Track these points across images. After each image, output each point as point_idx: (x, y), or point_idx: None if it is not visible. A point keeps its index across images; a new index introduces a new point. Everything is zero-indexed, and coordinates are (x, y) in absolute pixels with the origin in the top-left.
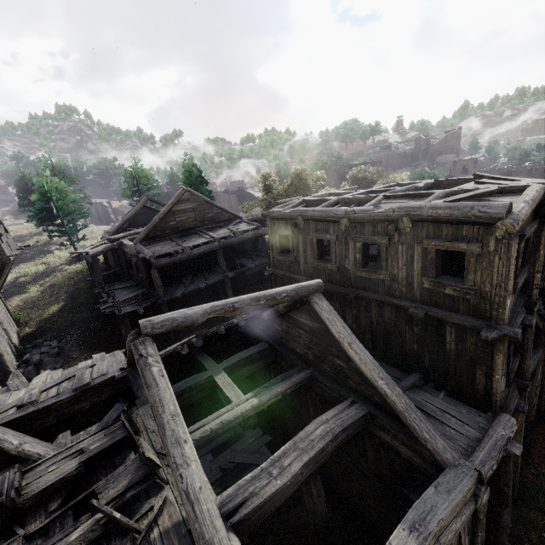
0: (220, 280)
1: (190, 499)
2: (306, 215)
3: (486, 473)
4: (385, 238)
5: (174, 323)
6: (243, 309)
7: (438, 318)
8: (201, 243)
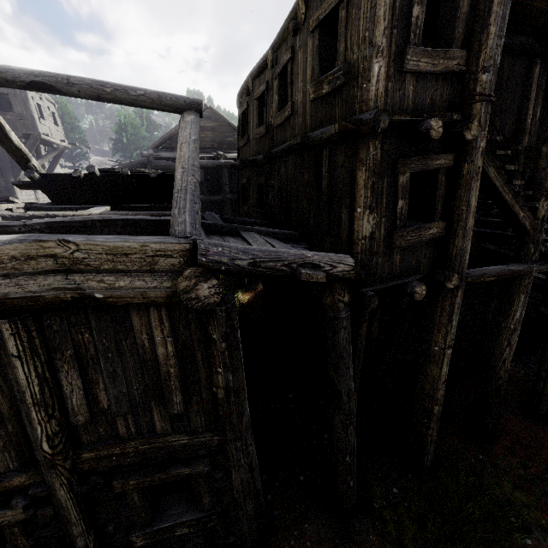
0: (219, 200)
1: None
2: (253, 70)
3: (211, 253)
4: (289, 50)
5: None
6: (80, 88)
7: (317, 142)
8: (206, 156)
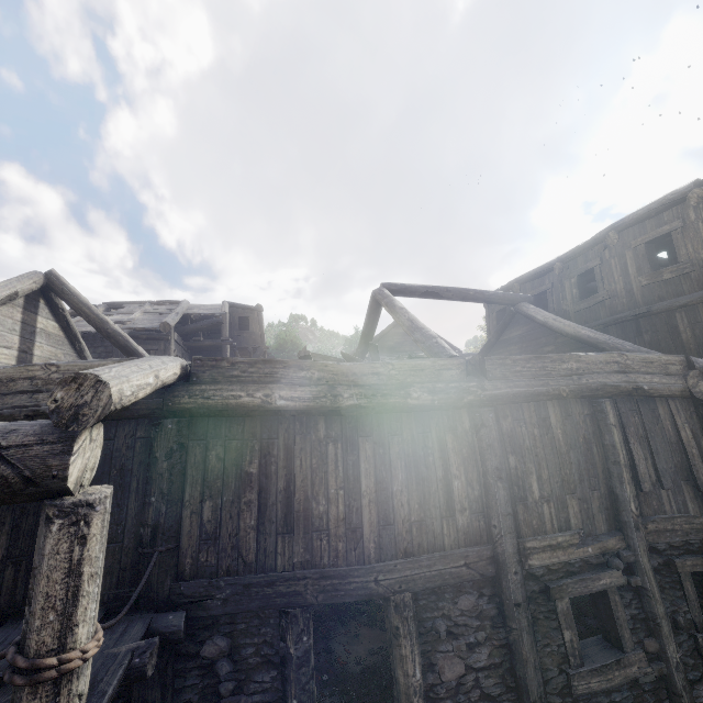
0: None
1: (410, 320)
2: (522, 278)
3: (699, 362)
4: (596, 260)
5: (403, 286)
6: (454, 293)
7: (665, 310)
8: None
